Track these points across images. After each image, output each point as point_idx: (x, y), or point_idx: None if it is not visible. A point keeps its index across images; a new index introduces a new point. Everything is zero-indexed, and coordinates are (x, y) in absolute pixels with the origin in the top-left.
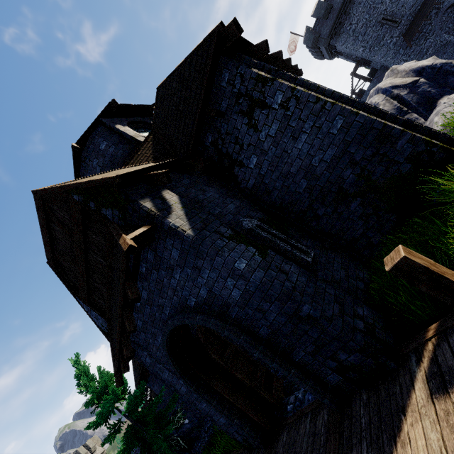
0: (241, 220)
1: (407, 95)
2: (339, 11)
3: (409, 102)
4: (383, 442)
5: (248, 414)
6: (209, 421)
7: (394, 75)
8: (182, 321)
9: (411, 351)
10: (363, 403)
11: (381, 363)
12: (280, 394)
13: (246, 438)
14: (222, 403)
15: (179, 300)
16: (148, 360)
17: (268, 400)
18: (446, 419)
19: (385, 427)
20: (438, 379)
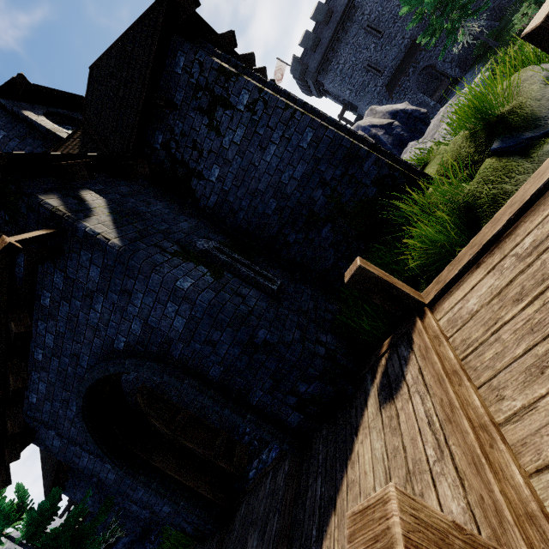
0: (195, 240)
1: (383, 135)
2: (327, 47)
3: (385, 143)
4: (336, 470)
5: (200, 492)
6: (158, 527)
7: (373, 115)
8: (105, 371)
9: (368, 371)
10: (323, 439)
11: (340, 389)
12: (243, 462)
13: (197, 526)
14: (165, 484)
15: (103, 343)
16: (57, 443)
17: (227, 470)
18: (389, 424)
19: (339, 454)
20: (386, 389)
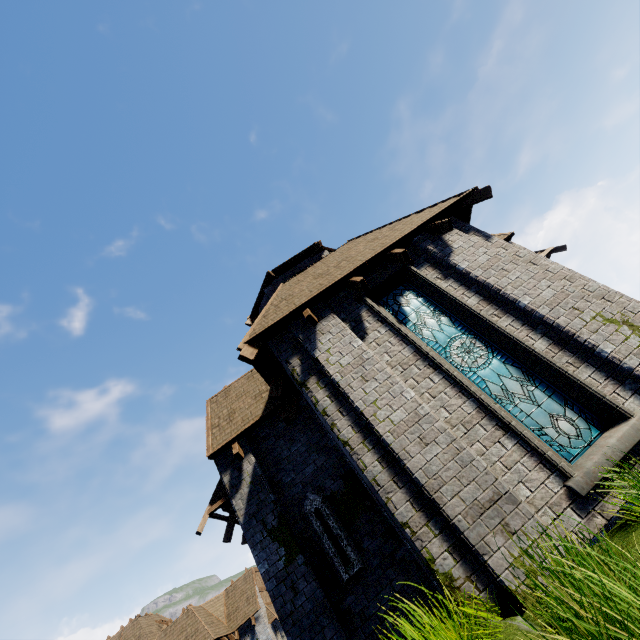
0: (307, 495)
1: None
2: None
3: None
4: None
5: None
6: None
7: None
8: None
9: None
10: None
11: None
12: None
13: None
14: None
15: None
16: None
17: None
18: None
19: None
20: None
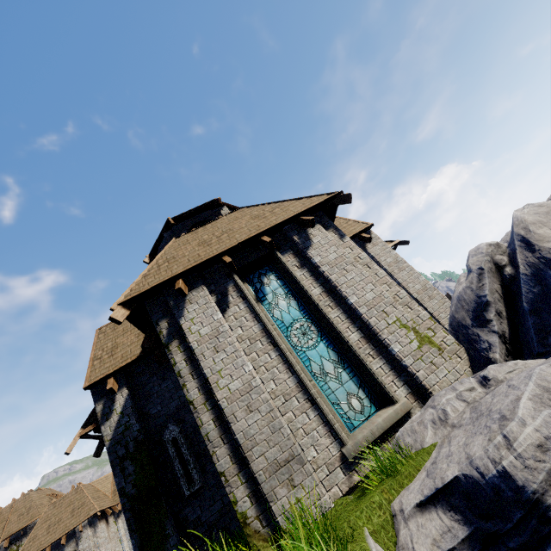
0: (168, 426)
1: (526, 277)
2: None
3: (522, 294)
4: None
5: None
6: None
7: None
8: None
9: None
10: None
11: None
12: None
13: None
14: None
15: None
16: None
17: None
18: None
19: None
20: None
